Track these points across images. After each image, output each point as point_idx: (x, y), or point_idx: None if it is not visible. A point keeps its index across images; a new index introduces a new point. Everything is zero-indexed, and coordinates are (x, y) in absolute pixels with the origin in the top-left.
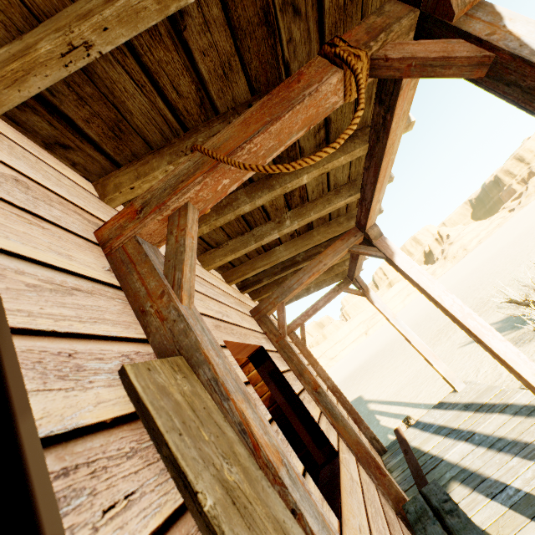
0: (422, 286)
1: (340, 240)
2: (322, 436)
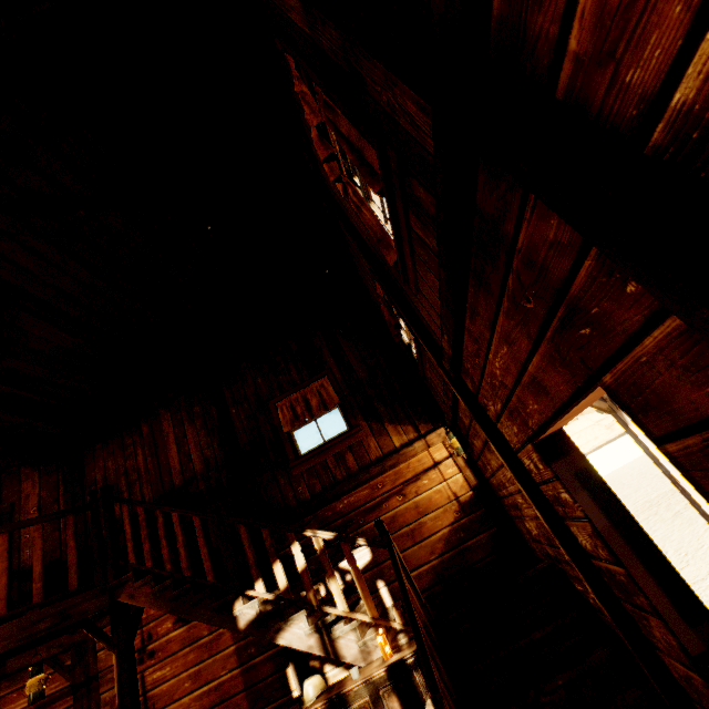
0: None
1: None
2: (694, 603)
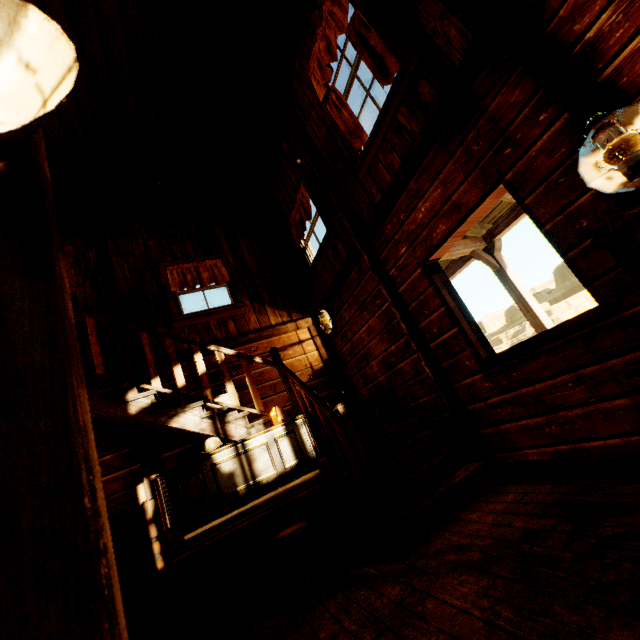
0: (523, 295)
1: (470, 240)
2: (484, 339)
